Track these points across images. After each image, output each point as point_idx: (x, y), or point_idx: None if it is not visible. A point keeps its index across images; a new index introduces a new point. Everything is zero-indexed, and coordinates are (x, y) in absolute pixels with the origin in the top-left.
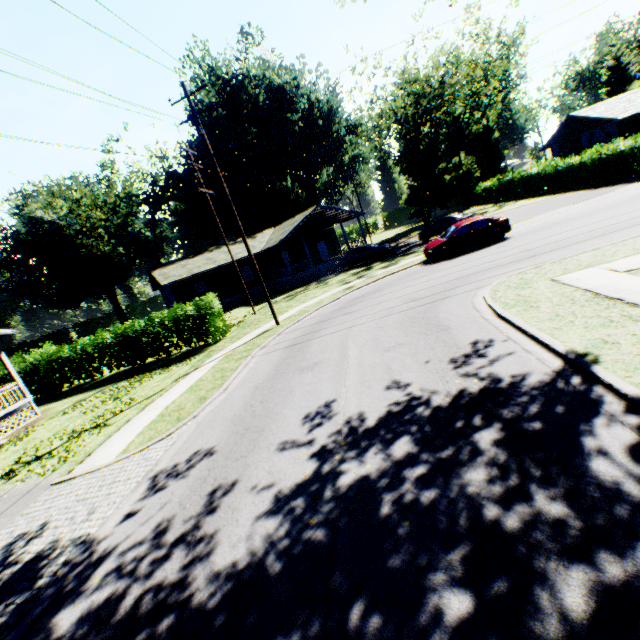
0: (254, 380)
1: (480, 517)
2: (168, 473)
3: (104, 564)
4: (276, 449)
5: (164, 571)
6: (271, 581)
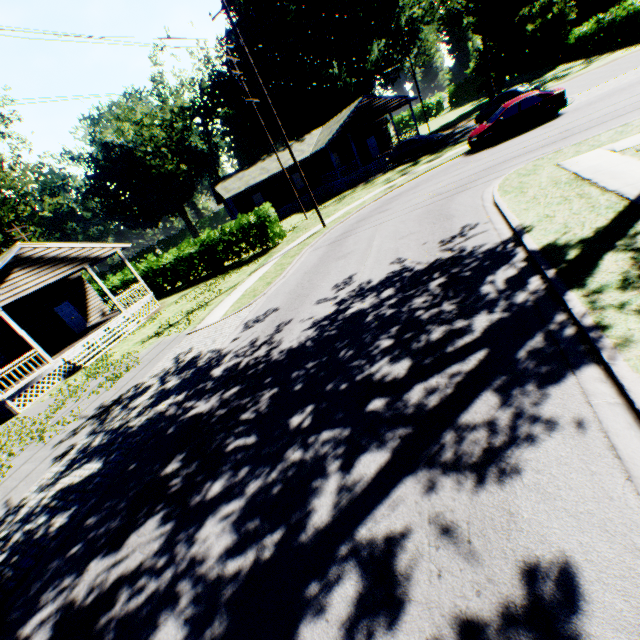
0: (304, 269)
1: (412, 316)
2: (253, 321)
3: (228, 356)
4: (315, 303)
5: (258, 353)
6: (308, 349)
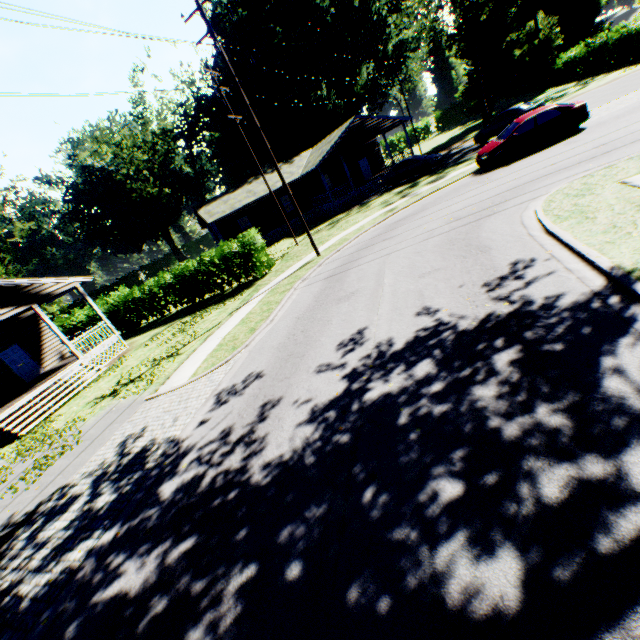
0: (296, 311)
1: (483, 426)
2: (228, 392)
3: (188, 455)
4: (314, 372)
5: (230, 461)
6: (307, 469)
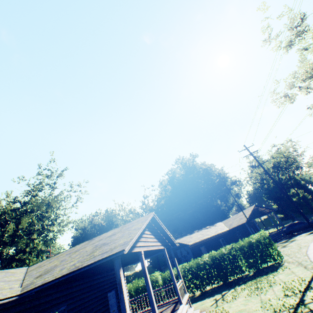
0: None
1: None
2: None
3: None
4: None
5: None
6: None
